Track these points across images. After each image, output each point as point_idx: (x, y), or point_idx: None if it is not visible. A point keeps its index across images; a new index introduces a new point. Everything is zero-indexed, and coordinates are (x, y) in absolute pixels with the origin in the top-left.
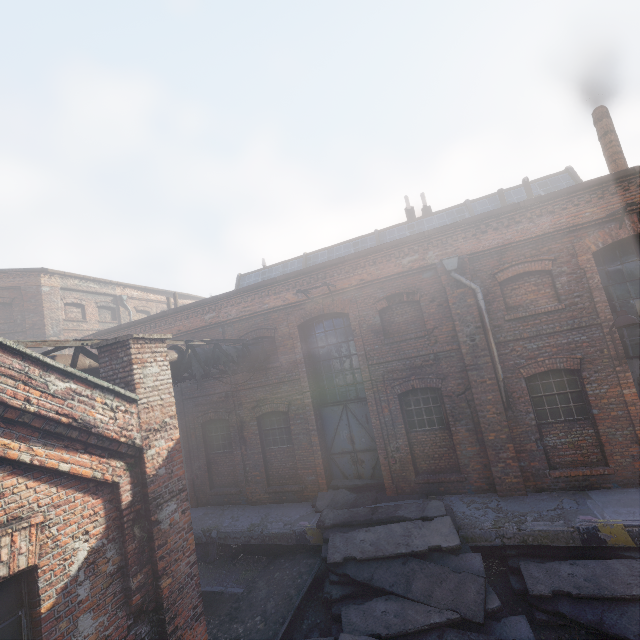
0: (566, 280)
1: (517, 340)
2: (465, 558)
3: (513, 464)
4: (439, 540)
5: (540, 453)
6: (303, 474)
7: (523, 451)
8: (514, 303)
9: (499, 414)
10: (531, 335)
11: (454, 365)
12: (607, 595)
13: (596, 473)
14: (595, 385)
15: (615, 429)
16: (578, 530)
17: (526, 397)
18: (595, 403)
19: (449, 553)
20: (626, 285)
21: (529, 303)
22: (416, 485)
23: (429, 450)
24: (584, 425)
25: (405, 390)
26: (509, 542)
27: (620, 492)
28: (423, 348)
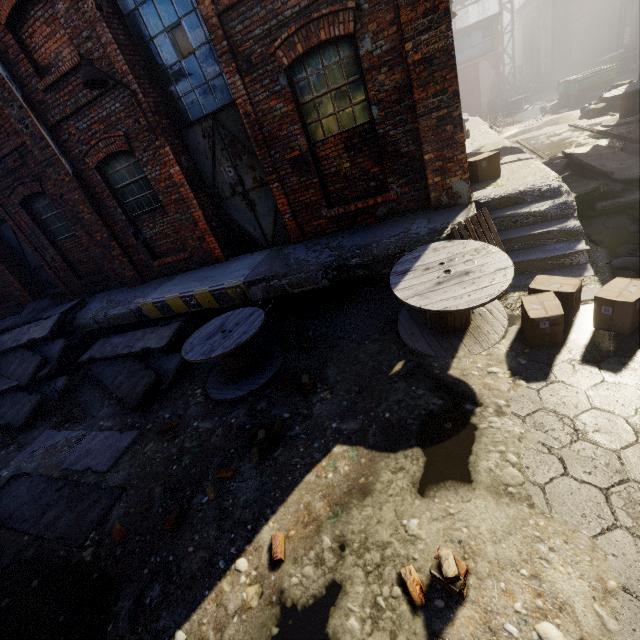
0: (65, 9)
1: (67, 119)
2: (55, 343)
3: (124, 260)
4: (38, 334)
5: (141, 246)
6: (11, 291)
7: (130, 247)
8: (43, 61)
9: (92, 214)
10: (72, 110)
11: (38, 163)
12: (110, 356)
13: (180, 258)
14: (150, 167)
15: (180, 214)
16: (132, 311)
17: (107, 191)
18: (157, 189)
19: (50, 341)
20: (151, 5)
21: (56, 58)
22: (83, 287)
23: (78, 256)
24: (162, 213)
25: (20, 199)
26: (104, 325)
27: (194, 272)
28: (3, 145)
